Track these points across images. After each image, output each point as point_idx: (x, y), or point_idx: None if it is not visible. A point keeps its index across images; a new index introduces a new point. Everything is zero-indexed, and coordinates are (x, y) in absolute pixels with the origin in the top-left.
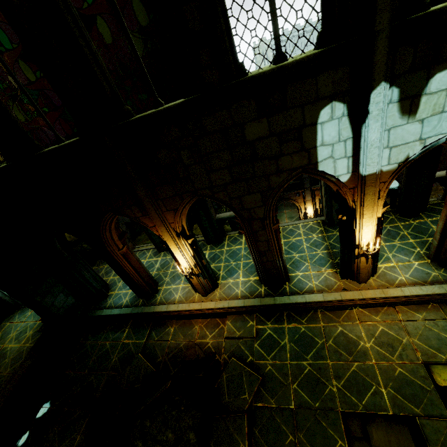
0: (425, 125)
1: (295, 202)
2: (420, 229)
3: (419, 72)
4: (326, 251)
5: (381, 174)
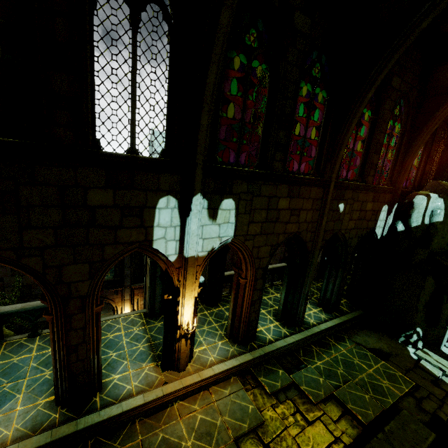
0: (221, 228)
1: (111, 301)
2: (219, 315)
3: (217, 195)
4: (148, 344)
5: (198, 258)
